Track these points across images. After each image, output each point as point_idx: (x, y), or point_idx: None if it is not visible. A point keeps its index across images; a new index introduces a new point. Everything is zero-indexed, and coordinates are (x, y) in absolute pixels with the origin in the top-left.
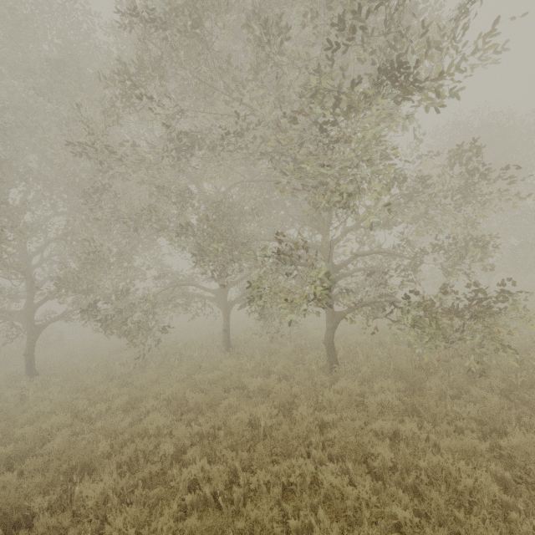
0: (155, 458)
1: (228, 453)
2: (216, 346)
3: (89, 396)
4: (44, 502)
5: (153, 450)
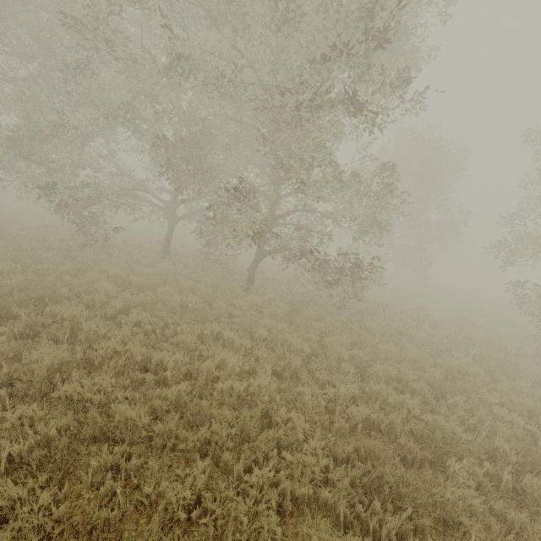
0: (107, 307)
1: (164, 314)
2: (154, 250)
3: (32, 257)
4: (23, 311)
5: (104, 303)
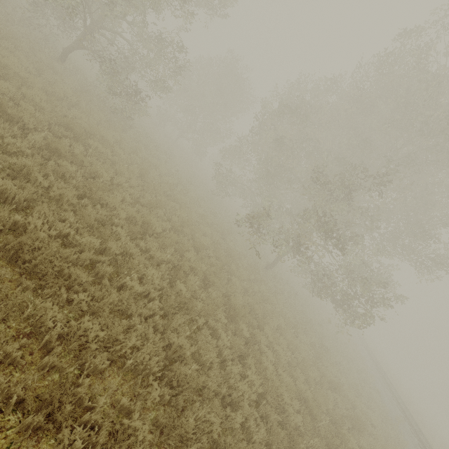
0: None
1: None
2: None
3: None
4: None
5: None
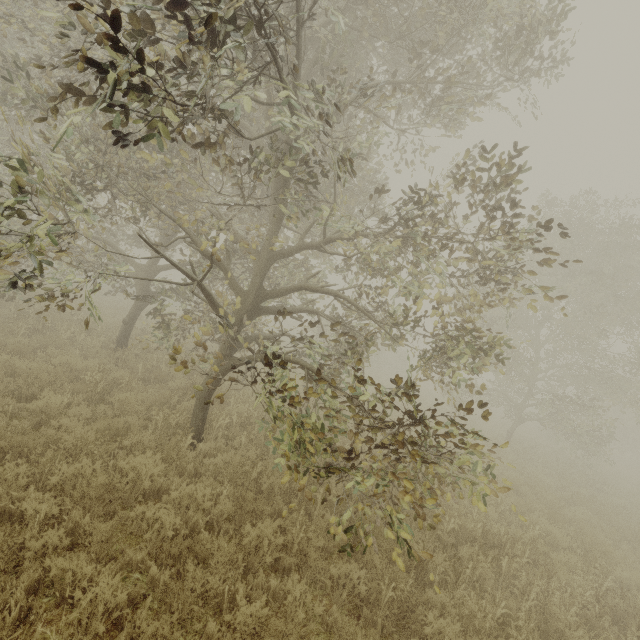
0: None
1: None
2: (107, 338)
3: None
4: None
5: None
